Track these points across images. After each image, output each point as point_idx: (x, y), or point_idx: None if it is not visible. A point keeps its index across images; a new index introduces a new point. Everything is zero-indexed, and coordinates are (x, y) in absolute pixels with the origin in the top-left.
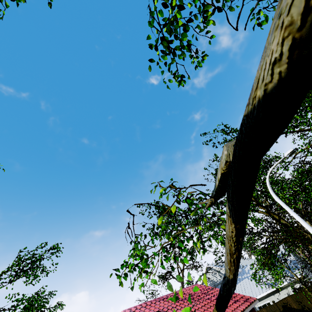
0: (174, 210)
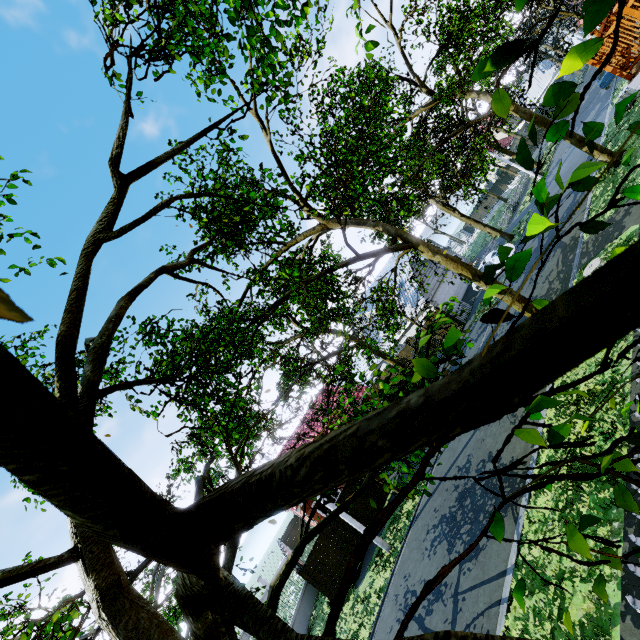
0: None
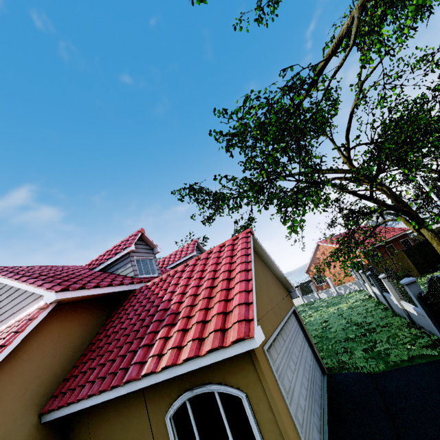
0: None
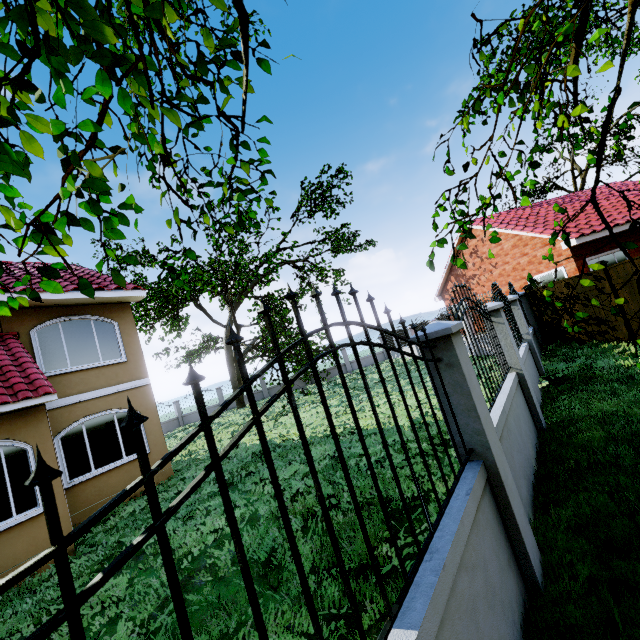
0: None
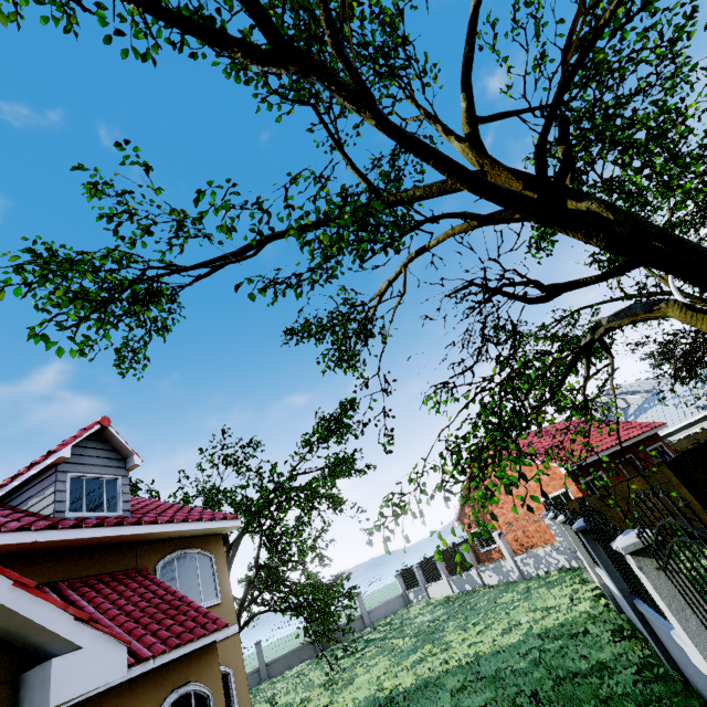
0: (558, 355)
